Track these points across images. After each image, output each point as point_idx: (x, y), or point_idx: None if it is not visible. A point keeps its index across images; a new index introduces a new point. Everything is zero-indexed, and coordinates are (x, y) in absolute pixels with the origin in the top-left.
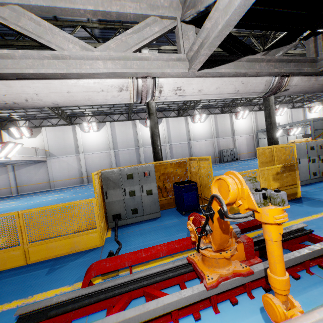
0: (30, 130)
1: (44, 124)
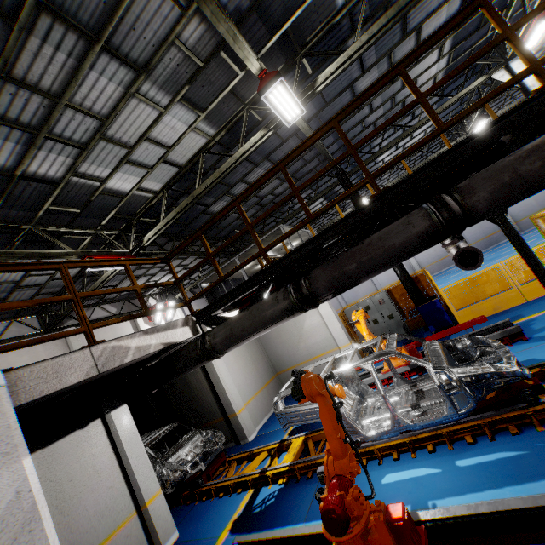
0: None
1: None
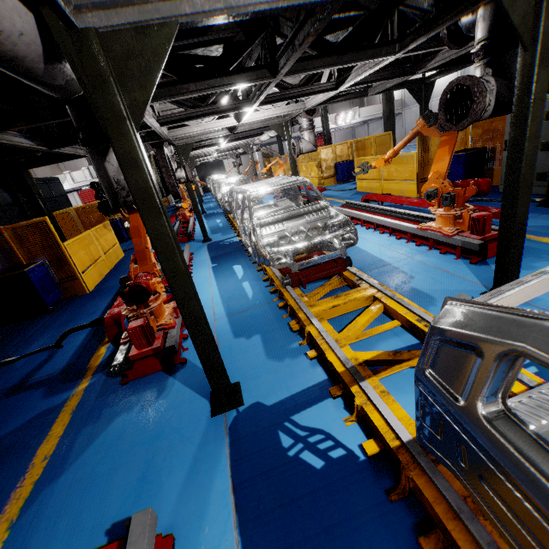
0: None
1: None
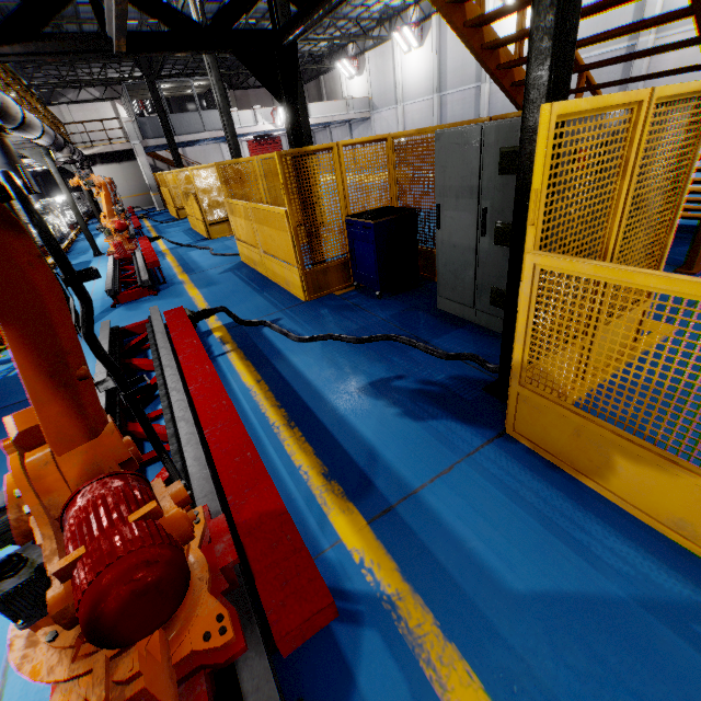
0: (358, 61)
1: (367, 46)
